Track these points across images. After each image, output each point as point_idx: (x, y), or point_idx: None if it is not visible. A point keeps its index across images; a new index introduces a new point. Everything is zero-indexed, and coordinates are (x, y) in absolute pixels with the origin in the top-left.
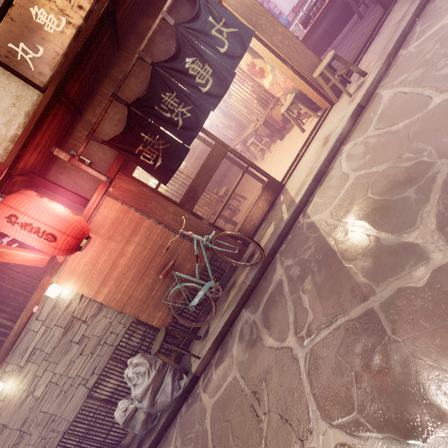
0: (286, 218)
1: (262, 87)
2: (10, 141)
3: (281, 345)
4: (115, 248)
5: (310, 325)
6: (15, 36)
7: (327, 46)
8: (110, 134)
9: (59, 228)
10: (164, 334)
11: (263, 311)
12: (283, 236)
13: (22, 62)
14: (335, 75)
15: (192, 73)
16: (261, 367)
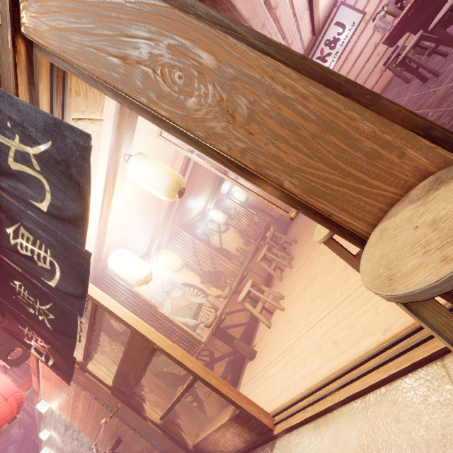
0: None
1: None
2: None
3: None
4: (69, 399)
5: None
6: None
7: None
8: None
9: None
10: None
11: None
12: None
13: None
14: None
15: (26, 253)
16: None
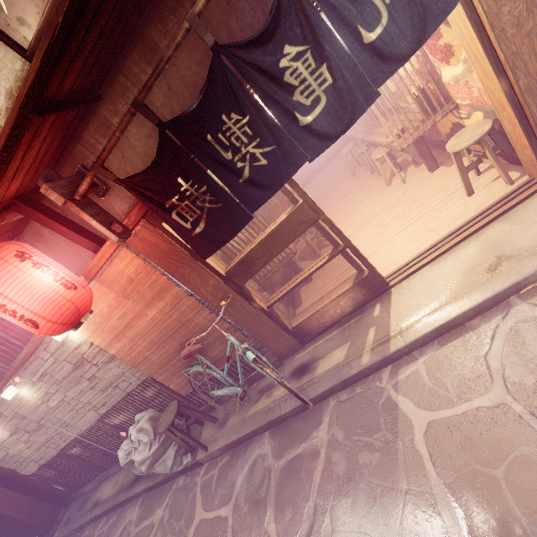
0: (365, 362)
1: (436, 75)
2: None
3: None
4: (132, 308)
5: None
6: None
7: None
8: (139, 149)
9: (42, 313)
10: (173, 418)
11: (283, 471)
12: (351, 382)
13: None
14: None
15: (290, 81)
16: None
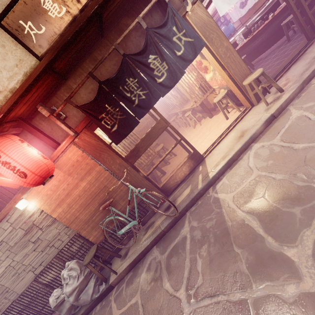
0: (200, 187)
1: (204, 79)
2: (9, 91)
3: (174, 293)
4: (72, 182)
5: (198, 288)
6: (25, 16)
7: (258, 55)
8: (84, 98)
9: (30, 168)
10: (95, 252)
11: (168, 256)
12: (195, 200)
13: (28, 36)
14: (260, 86)
15: (152, 67)
16: (156, 304)
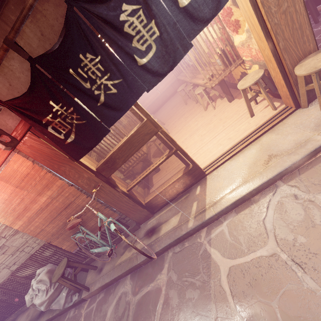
0: (190, 226)
1: (230, 41)
2: None
3: None
4: (28, 196)
5: None
6: None
7: None
8: (22, 80)
9: None
10: (63, 271)
11: (138, 304)
12: (182, 239)
13: None
14: None
15: (129, 31)
16: None
